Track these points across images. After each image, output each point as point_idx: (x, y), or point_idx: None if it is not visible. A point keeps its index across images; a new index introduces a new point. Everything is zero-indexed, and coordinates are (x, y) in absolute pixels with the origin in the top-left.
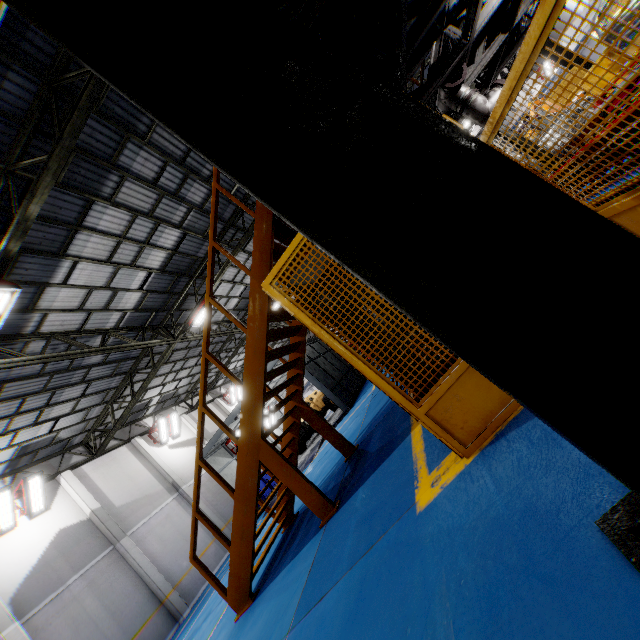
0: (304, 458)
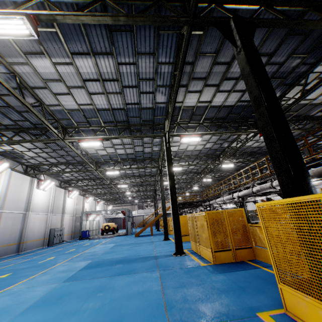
0: None
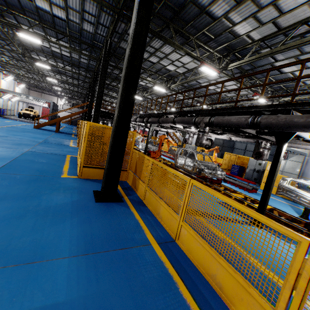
0: (26, 120)
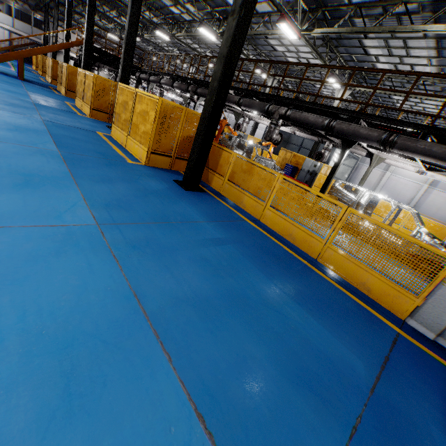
0: None
